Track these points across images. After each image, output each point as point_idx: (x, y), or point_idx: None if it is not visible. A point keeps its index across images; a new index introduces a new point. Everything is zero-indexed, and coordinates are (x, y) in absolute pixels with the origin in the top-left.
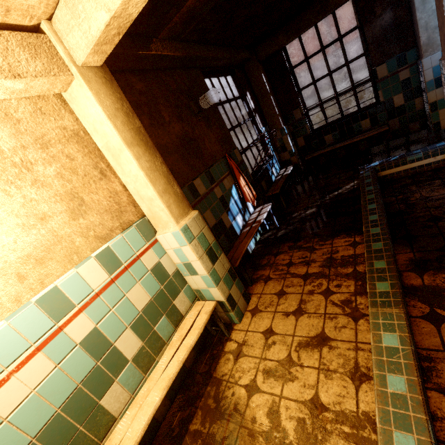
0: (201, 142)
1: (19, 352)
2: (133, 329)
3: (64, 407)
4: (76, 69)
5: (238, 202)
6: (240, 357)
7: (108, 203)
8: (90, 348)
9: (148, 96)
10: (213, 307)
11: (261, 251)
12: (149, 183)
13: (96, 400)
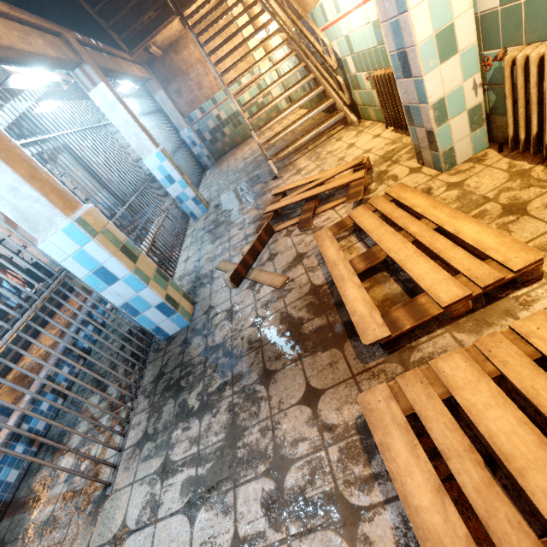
0: None
1: None
2: None
3: None
4: None
5: (11, 289)
6: None
7: None
8: None
9: None
10: None
11: None
12: None
13: None
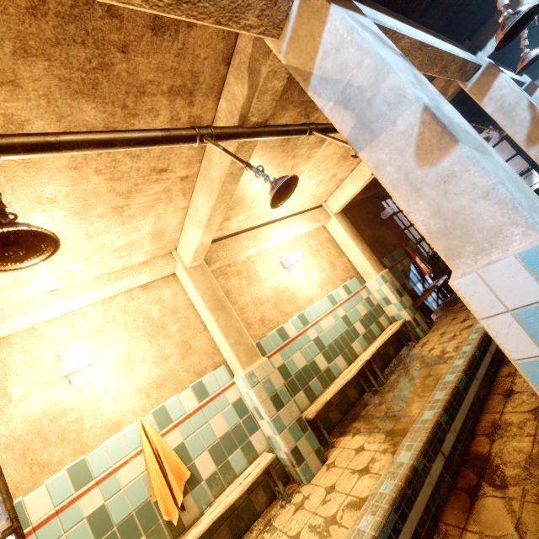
0: (384, 238)
1: (325, 311)
2: (360, 323)
3: (339, 338)
4: (333, 215)
5: (416, 275)
6: (425, 345)
7: (343, 266)
8: (345, 321)
9: (353, 219)
10: (404, 321)
11: (442, 308)
12: (363, 255)
13: (349, 343)
